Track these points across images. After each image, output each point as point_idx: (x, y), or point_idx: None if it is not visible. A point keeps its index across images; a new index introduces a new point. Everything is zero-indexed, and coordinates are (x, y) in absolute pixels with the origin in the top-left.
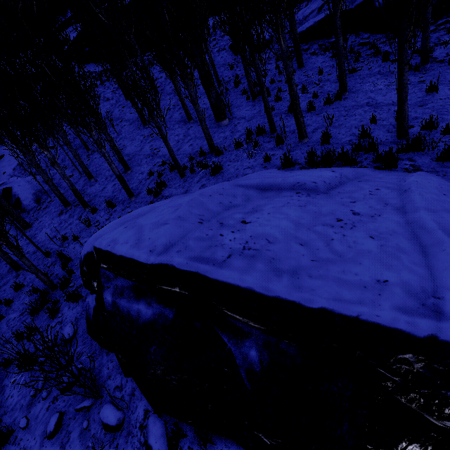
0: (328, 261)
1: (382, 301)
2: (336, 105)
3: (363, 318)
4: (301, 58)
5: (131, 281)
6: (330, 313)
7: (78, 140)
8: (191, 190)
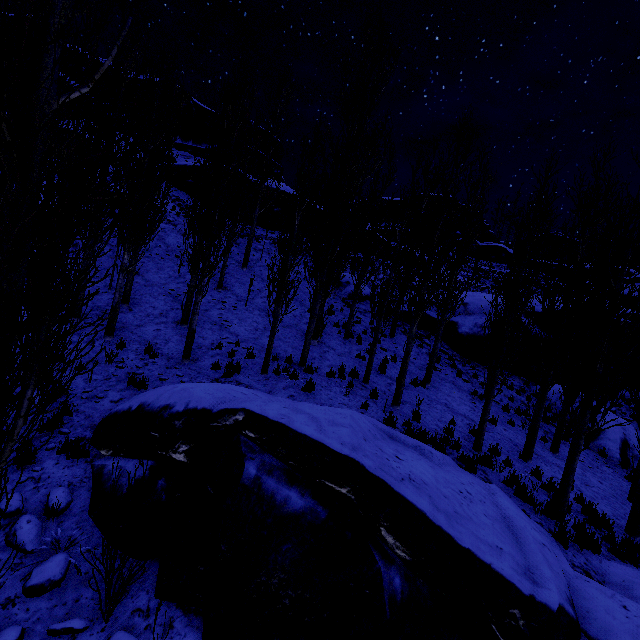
0: (465, 517)
1: (503, 560)
2: (420, 390)
3: (494, 567)
4: (395, 331)
5: (283, 463)
6: (473, 555)
7: (122, 249)
8: (277, 394)
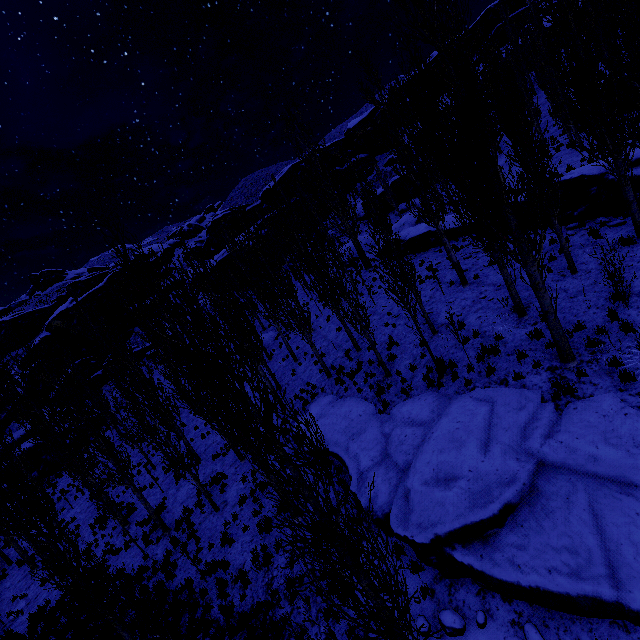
0: None
1: None
2: None
3: None
4: None
5: None
6: None
7: None
8: None
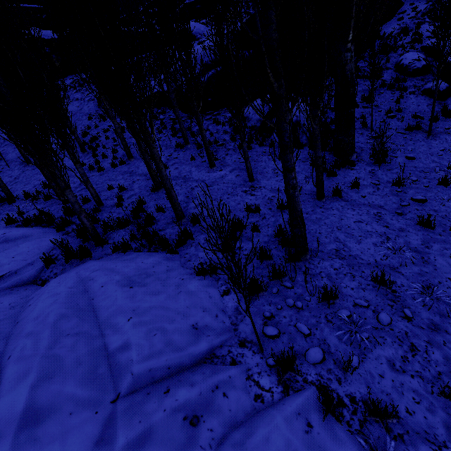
0: None
1: None
2: (117, 169)
3: None
4: None
5: None
6: None
7: None
8: None
